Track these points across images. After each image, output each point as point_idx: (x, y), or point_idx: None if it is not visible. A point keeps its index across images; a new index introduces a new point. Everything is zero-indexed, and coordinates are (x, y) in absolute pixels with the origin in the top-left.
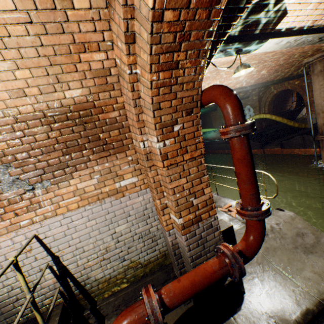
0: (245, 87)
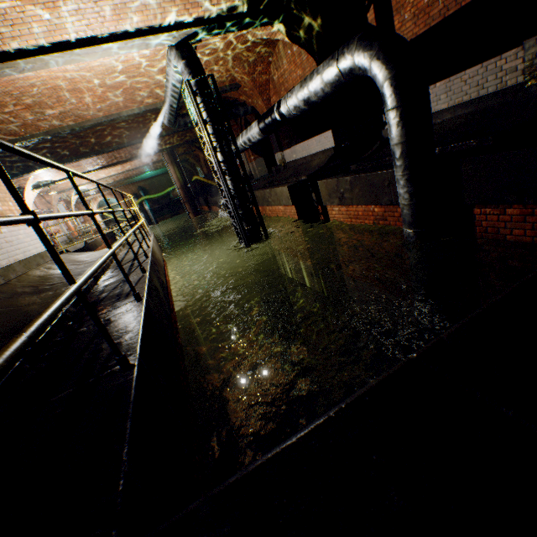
0: (132, 169)
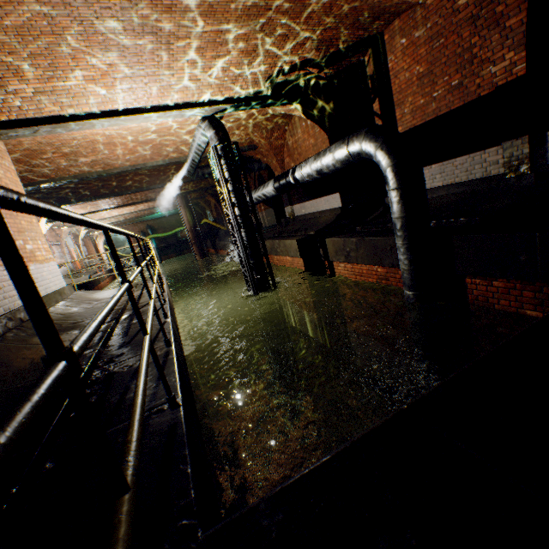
0: (145, 210)
